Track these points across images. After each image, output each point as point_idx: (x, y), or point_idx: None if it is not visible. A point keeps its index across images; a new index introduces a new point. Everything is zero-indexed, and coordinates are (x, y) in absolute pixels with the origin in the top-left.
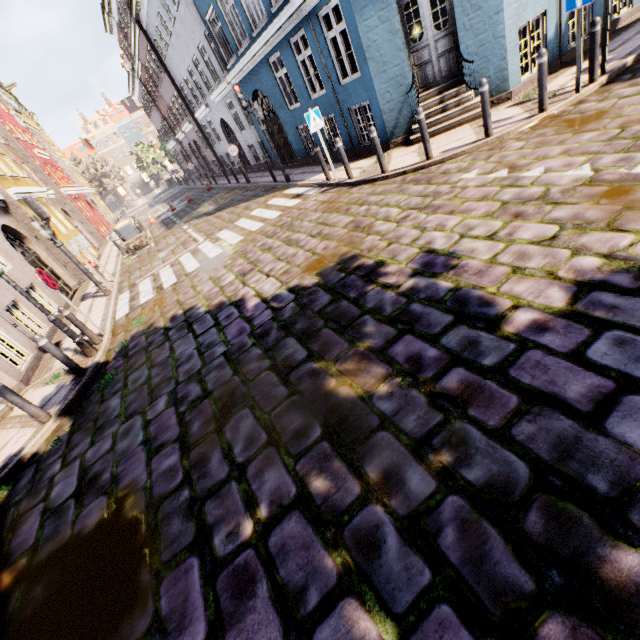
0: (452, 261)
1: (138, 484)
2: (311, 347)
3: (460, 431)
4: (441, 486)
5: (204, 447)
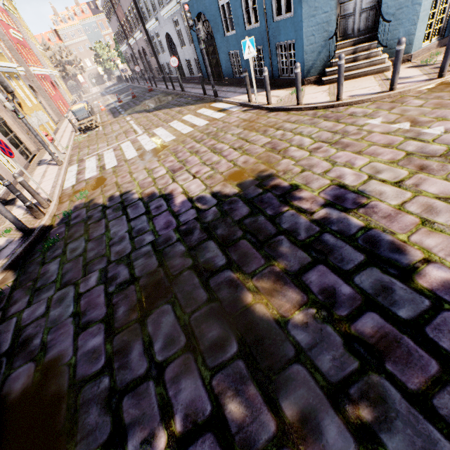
0: (362, 199)
1: (64, 358)
2: (230, 255)
3: (378, 386)
4: (361, 448)
5: (127, 335)
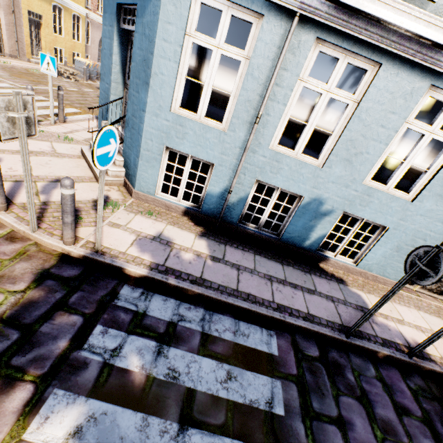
0: None
1: None
2: None
3: None
4: None
5: None
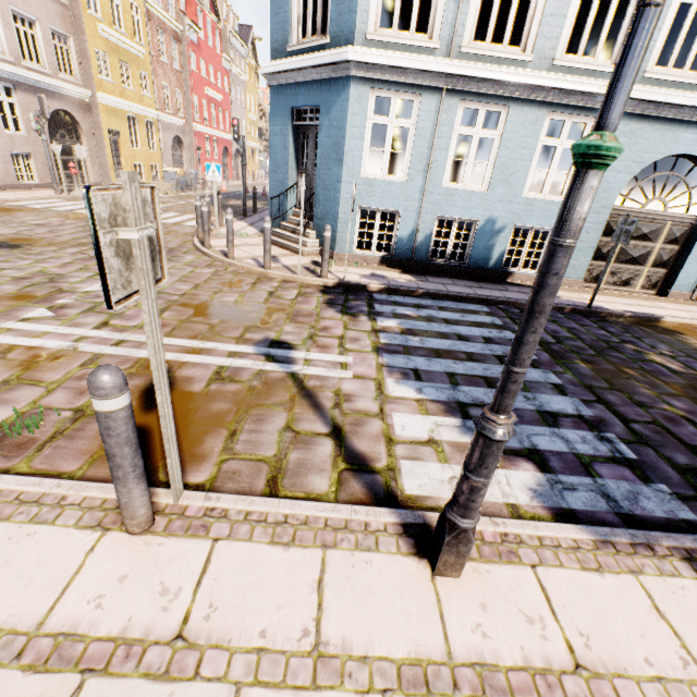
0: None
1: None
2: None
3: None
4: None
5: None
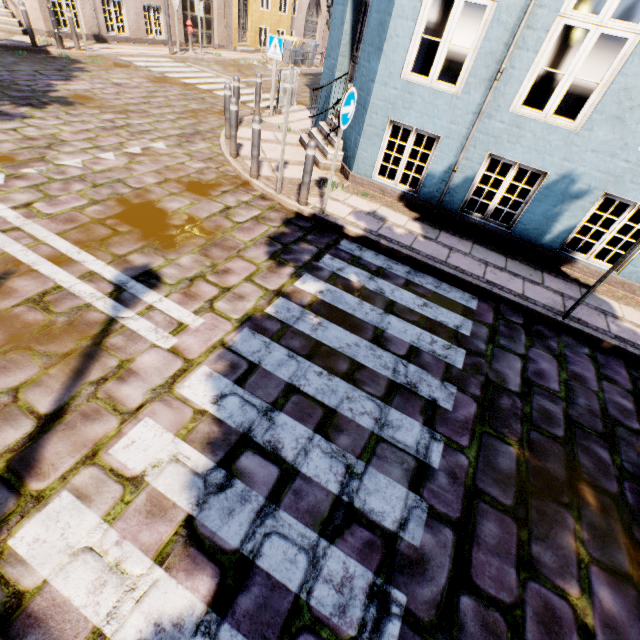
0: None
1: None
2: None
3: None
4: None
5: None
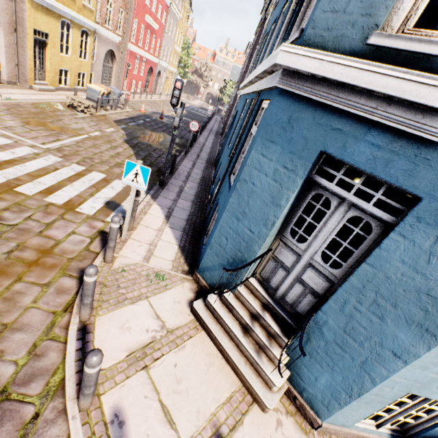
0: None
1: None
2: None
3: None
4: None
5: None
